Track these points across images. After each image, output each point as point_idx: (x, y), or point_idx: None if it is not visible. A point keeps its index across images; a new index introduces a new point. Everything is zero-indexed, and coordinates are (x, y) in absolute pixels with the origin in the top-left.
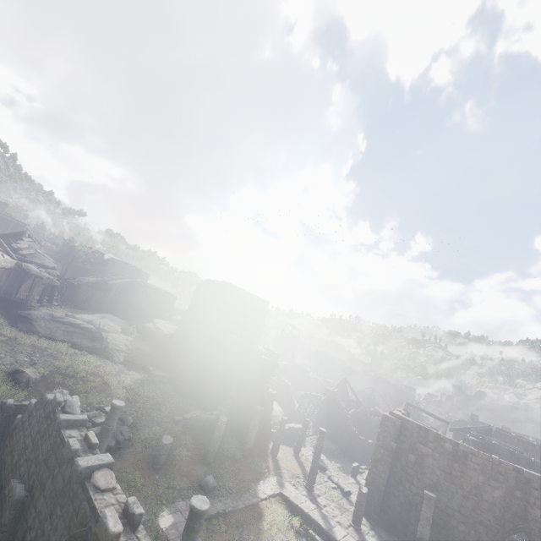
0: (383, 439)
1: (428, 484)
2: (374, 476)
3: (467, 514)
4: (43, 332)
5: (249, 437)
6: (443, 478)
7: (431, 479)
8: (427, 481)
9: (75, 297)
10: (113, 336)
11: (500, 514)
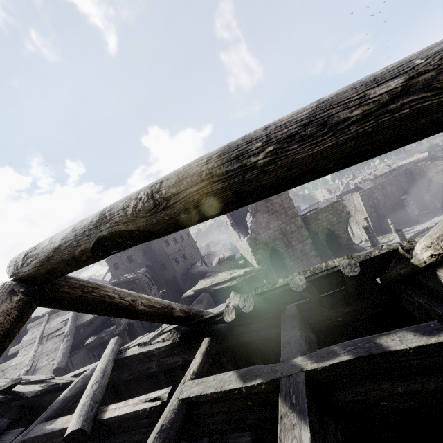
0: (366, 204)
1: (383, 205)
2: (373, 220)
3: (394, 202)
4: None
5: (375, 242)
6: (384, 198)
7: (383, 202)
8: (382, 204)
9: None
10: None
11: (399, 193)
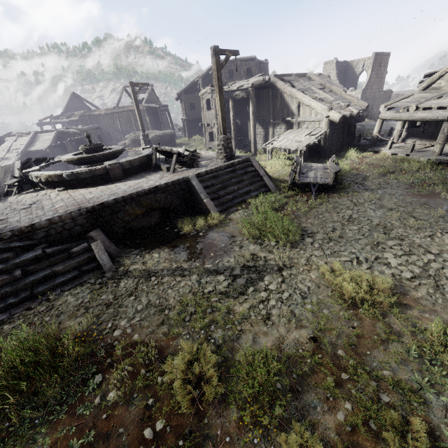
0: None
1: None
2: None
3: None
4: None
5: None
6: None
7: None
8: None
9: (353, 131)
10: None
11: None
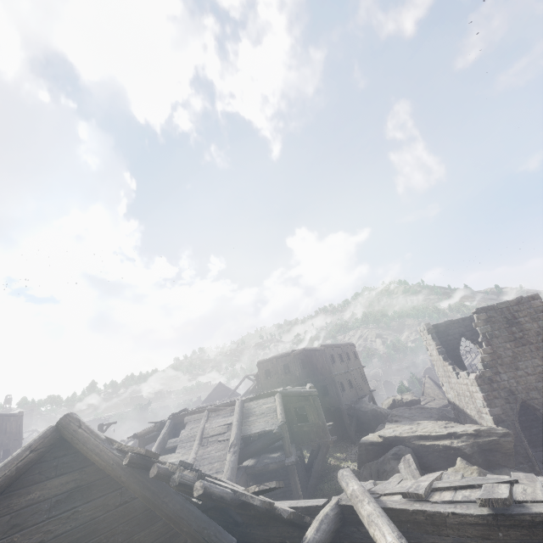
0: None
1: None
2: None
3: None
4: None
5: None
6: None
7: None
8: None
9: None
10: None
11: None
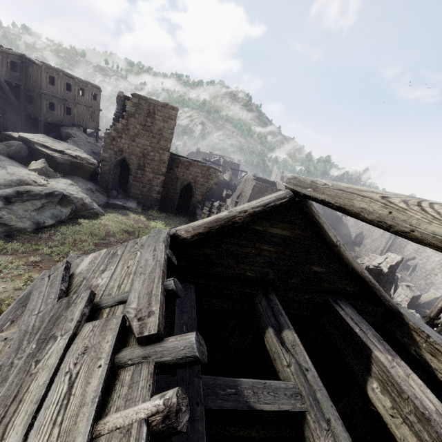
0: (253, 194)
1: None
2: None
3: None
4: (26, 226)
5: None
6: None
7: None
8: None
9: None
10: (69, 189)
11: None
